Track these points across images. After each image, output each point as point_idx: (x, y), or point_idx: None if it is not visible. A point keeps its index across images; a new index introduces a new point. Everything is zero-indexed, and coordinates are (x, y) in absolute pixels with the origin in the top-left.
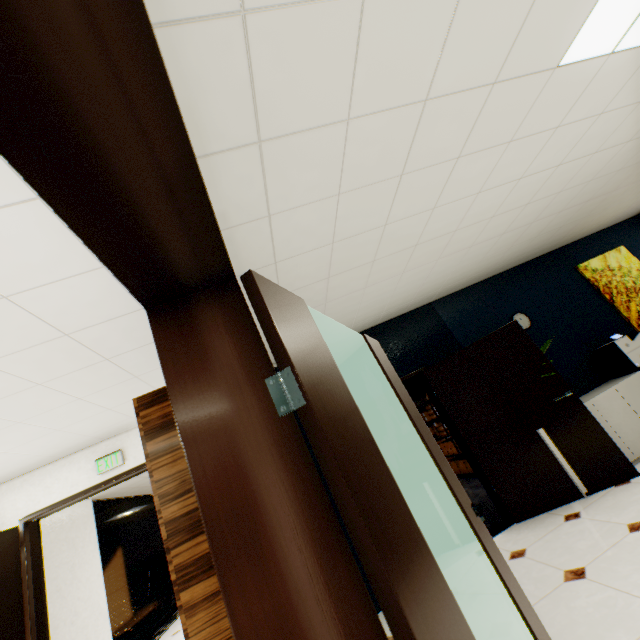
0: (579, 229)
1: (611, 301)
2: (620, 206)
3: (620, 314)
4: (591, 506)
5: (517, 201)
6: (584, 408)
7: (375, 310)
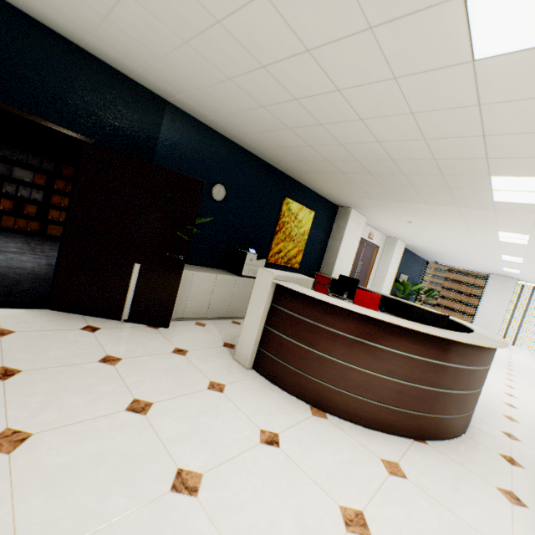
0: (310, 178)
1: (276, 233)
2: (337, 190)
3: (272, 243)
4: (114, 329)
5: (292, 82)
6: (181, 273)
7: (74, 12)
